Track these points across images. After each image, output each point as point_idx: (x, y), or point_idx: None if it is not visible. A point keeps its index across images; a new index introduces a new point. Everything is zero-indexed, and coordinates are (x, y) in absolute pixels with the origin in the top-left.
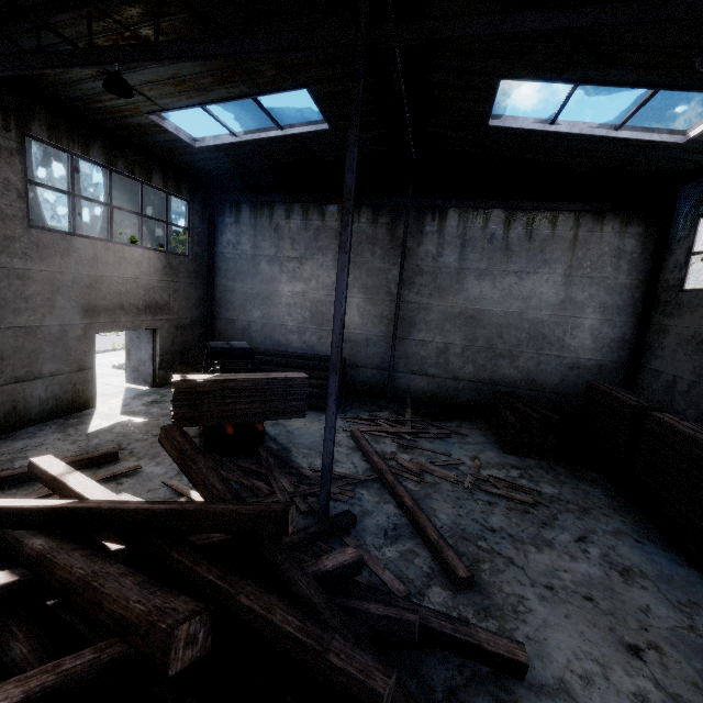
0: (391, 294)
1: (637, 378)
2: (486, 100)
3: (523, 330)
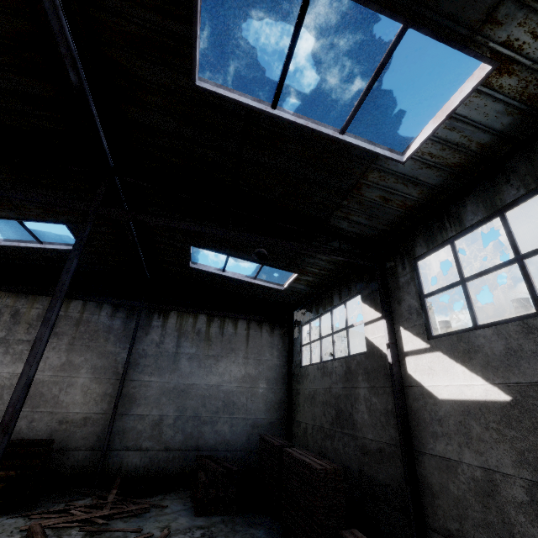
0: (118, 374)
1: (292, 429)
2: (186, 254)
3: (220, 399)
